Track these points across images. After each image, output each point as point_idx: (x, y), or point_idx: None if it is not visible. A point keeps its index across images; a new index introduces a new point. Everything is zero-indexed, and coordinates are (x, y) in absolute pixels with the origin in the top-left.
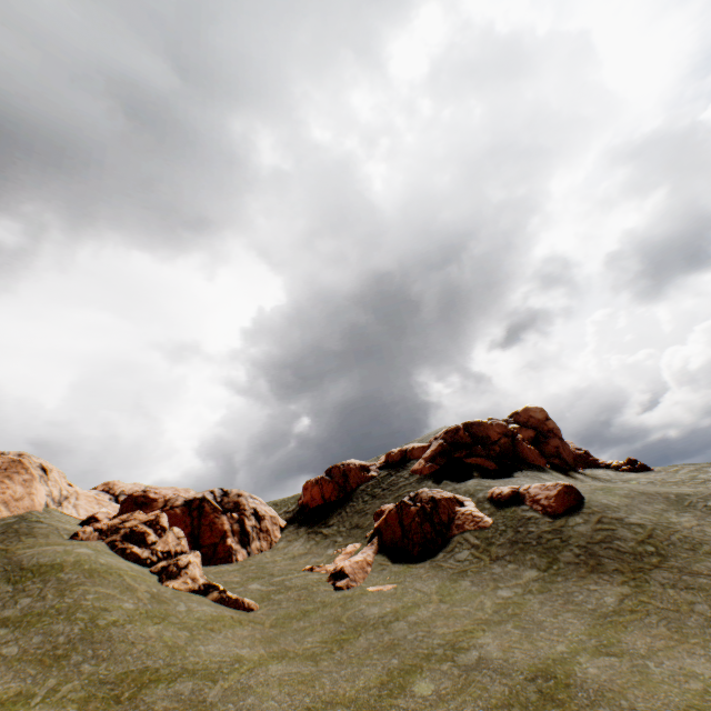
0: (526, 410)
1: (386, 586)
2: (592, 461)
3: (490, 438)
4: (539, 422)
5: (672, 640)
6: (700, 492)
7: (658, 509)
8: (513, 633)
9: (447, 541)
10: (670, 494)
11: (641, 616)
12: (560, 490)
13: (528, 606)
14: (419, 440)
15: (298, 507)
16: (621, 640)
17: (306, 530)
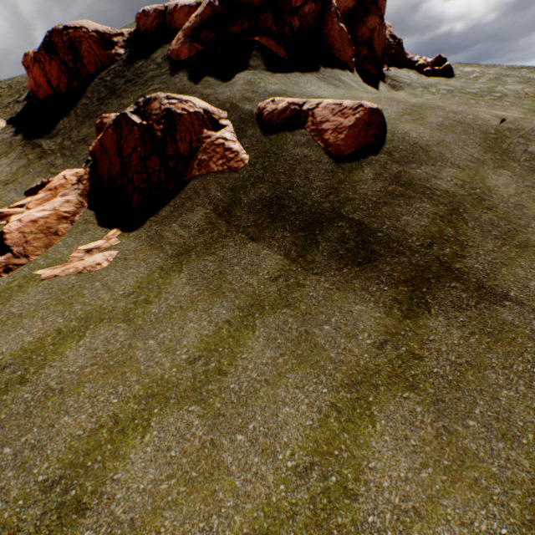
0: None
1: (66, 269)
2: (401, 56)
3: (291, 1)
4: None
5: (440, 471)
6: (522, 127)
7: (474, 158)
8: (192, 441)
9: (181, 188)
10: (490, 129)
11: (403, 391)
12: (360, 119)
13: (244, 347)
14: None
15: (29, 96)
16: (361, 474)
17: (21, 138)
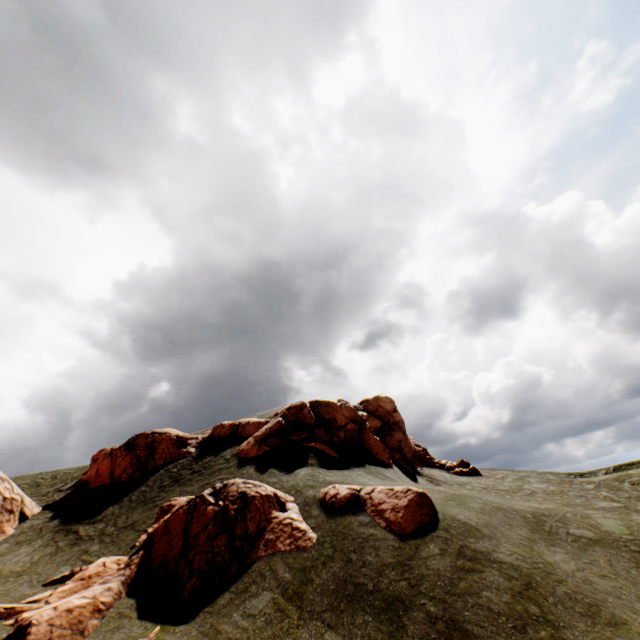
0: (376, 399)
1: None
2: (429, 459)
3: (337, 421)
4: (387, 413)
5: None
6: (554, 512)
7: (524, 536)
8: None
9: (244, 569)
10: (527, 513)
11: None
12: (412, 499)
13: None
14: (259, 415)
15: (77, 484)
16: None
17: (57, 524)
